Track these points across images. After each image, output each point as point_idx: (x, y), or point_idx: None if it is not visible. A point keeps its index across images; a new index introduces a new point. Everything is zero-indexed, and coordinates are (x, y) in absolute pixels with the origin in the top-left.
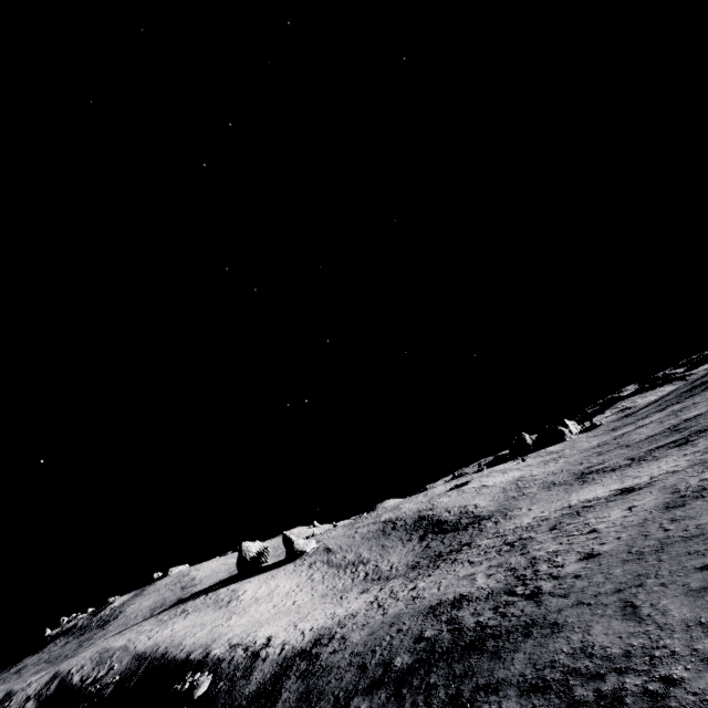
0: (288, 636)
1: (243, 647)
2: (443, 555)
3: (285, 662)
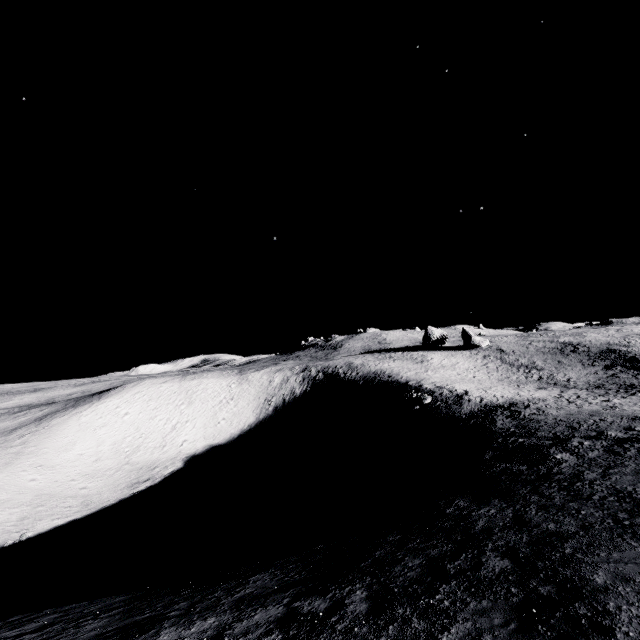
0: (482, 395)
1: (447, 390)
2: (636, 387)
3: (487, 407)
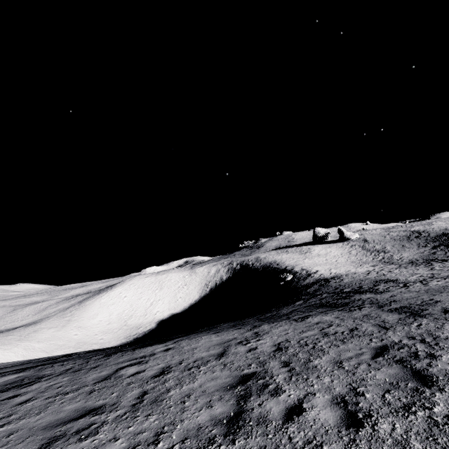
0: (324, 272)
1: (306, 271)
2: (433, 261)
3: (318, 280)
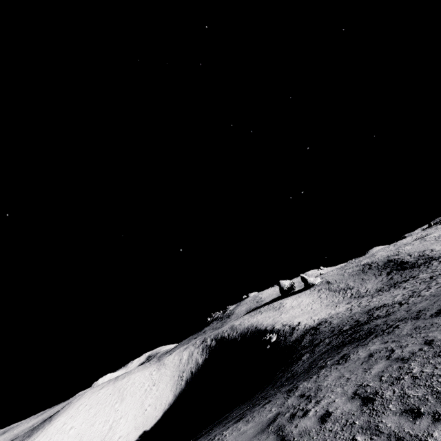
0: (307, 322)
1: (288, 325)
2: (397, 284)
3: (306, 331)
